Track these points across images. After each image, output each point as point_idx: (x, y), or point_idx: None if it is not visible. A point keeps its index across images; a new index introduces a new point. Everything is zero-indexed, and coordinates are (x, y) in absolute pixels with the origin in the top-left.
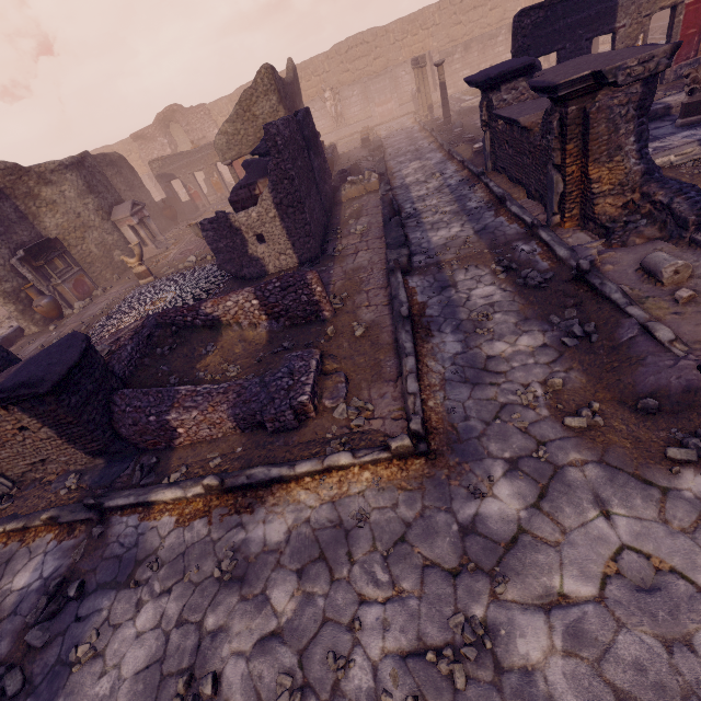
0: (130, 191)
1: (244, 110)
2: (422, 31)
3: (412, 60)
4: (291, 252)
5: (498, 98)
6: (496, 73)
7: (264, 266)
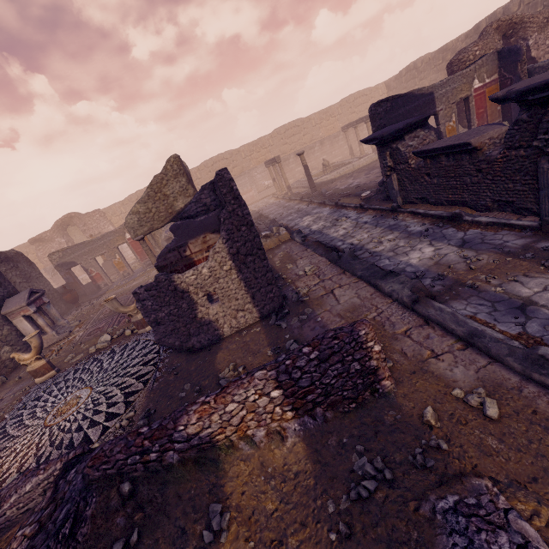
0: (27, 282)
1: (155, 191)
2: (262, 149)
3: (266, 162)
4: (251, 306)
5: (404, 145)
6: (404, 125)
7: (217, 329)
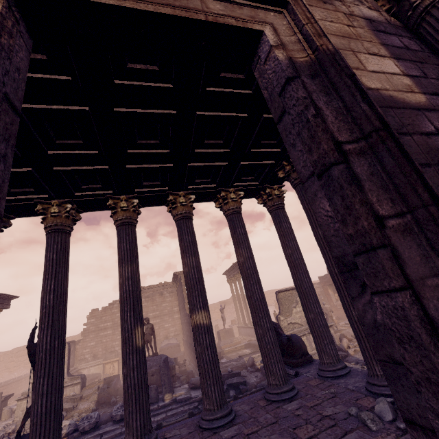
0: None
1: None
2: None
3: None
4: None
5: None
6: None
7: None
